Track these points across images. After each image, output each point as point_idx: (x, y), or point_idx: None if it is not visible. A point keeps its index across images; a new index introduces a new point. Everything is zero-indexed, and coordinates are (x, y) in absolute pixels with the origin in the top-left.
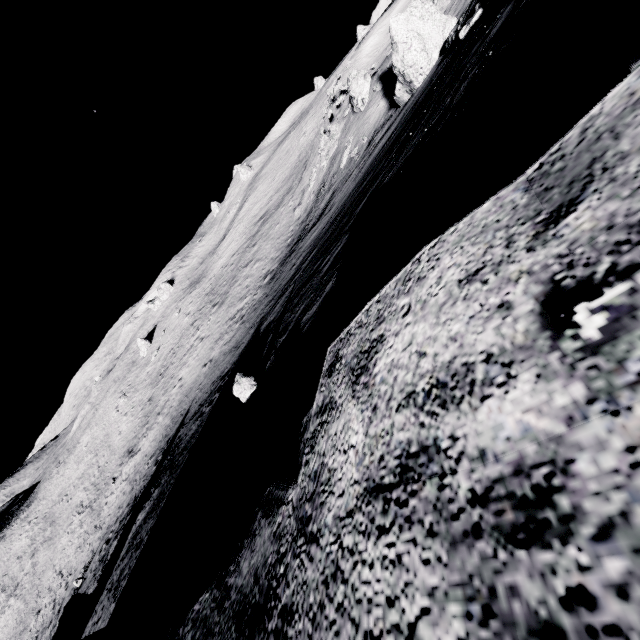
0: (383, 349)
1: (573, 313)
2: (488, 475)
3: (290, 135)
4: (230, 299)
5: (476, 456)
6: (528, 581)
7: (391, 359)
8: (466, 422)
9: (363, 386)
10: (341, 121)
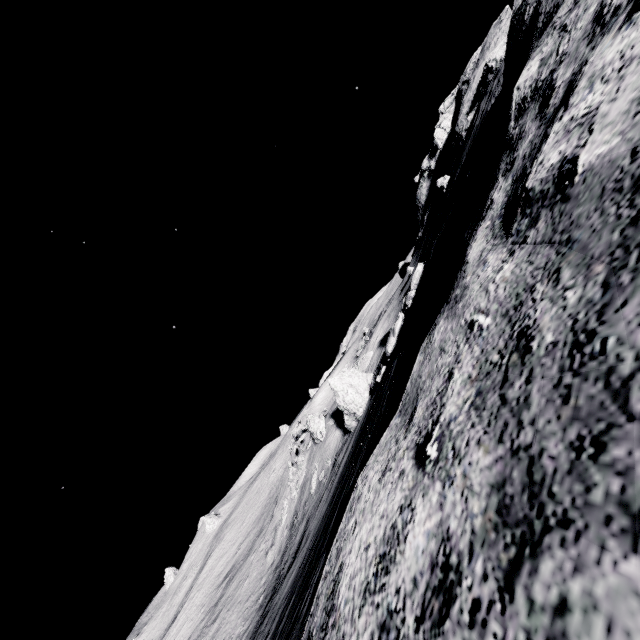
0: (343, 573)
1: (426, 452)
2: (421, 593)
3: (260, 474)
4: None
5: (412, 587)
6: (454, 639)
7: (349, 575)
8: (401, 568)
9: (331, 628)
10: (306, 452)
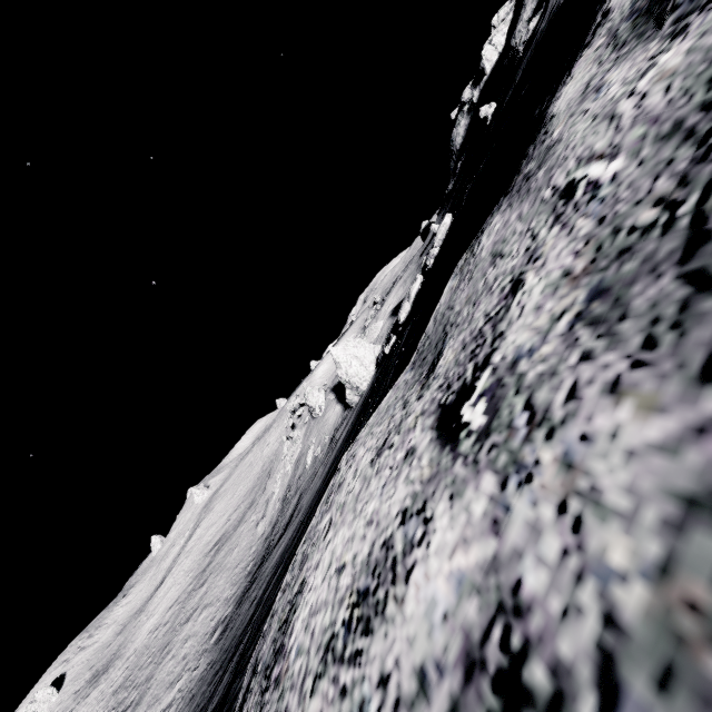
0: (302, 599)
1: (461, 417)
2: None
3: (253, 448)
4: (153, 689)
5: (415, 691)
6: None
7: (309, 606)
8: (395, 633)
9: (274, 685)
10: (302, 427)
